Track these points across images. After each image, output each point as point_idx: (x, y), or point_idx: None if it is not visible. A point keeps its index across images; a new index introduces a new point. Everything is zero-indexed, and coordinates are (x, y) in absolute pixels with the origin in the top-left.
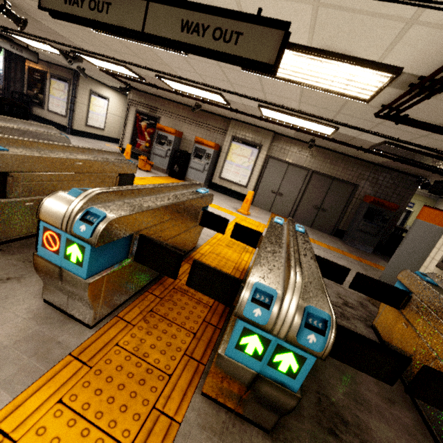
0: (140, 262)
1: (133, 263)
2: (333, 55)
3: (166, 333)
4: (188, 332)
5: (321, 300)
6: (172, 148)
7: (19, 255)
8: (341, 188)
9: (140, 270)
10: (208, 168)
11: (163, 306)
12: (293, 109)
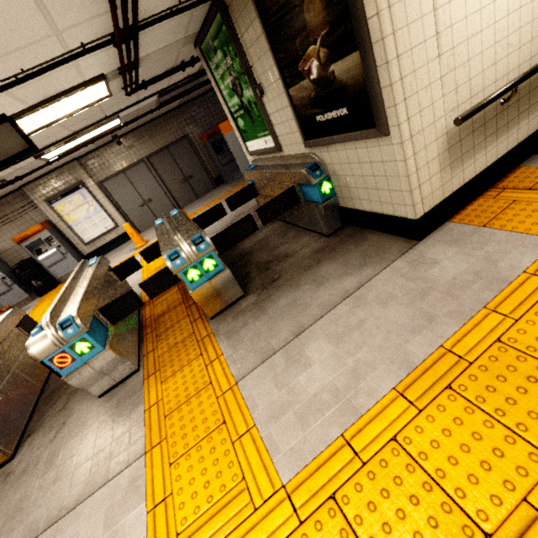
0: (117, 321)
1: (115, 328)
2: (53, 99)
3: (175, 330)
4: (184, 318)
5: (196, 232)
6: (3, 274)
7: (45, 422)
8: (180, 149)
9: (124, 330)
10: (65, 250)
11: (160, 329)
12: (67, 136)
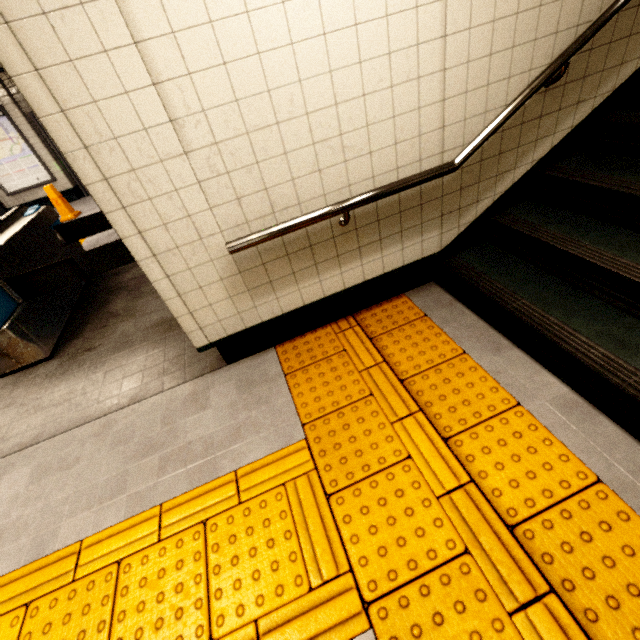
0: None
1: None
2: None
3: None
4: None
5: None
6: None
7: None
8: None
9: None
10: None
11: None
12: None
